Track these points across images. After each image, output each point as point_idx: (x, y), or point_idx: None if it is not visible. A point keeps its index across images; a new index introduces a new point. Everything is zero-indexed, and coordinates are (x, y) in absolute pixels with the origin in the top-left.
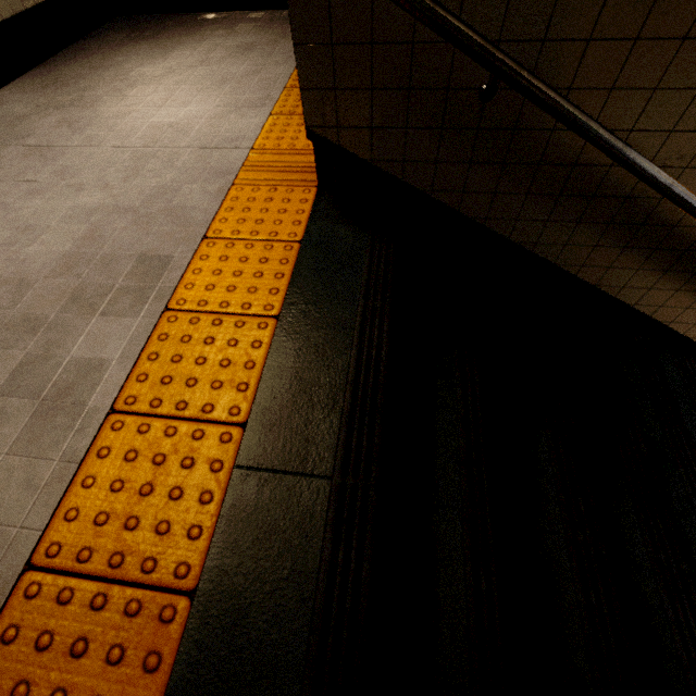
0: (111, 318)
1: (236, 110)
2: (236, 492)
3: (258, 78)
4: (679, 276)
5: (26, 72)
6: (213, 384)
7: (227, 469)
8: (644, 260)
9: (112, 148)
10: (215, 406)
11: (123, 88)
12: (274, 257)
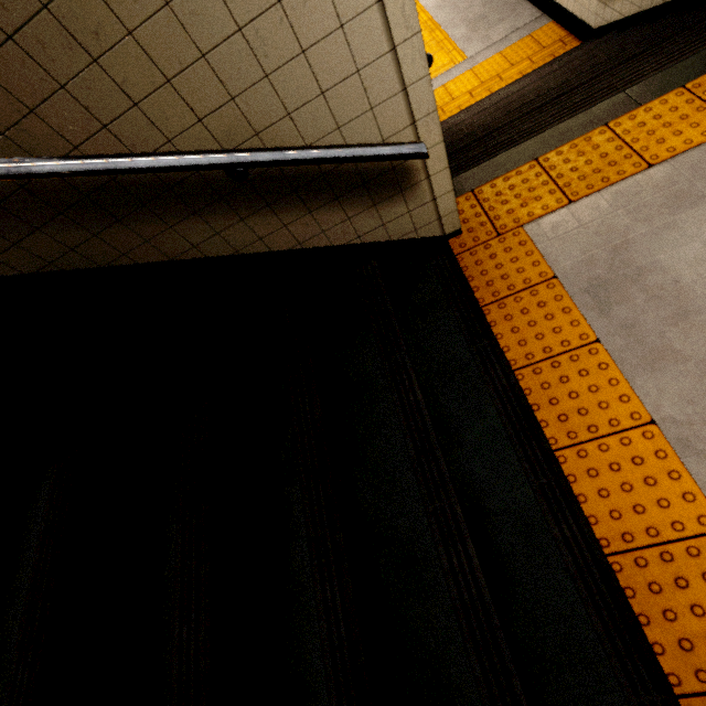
0: None
1: None
2: None
3: None
4: (216, 210)
5: None
6: None
7: None
8: (158, 218)
9: None
10: None
11: None
12: None
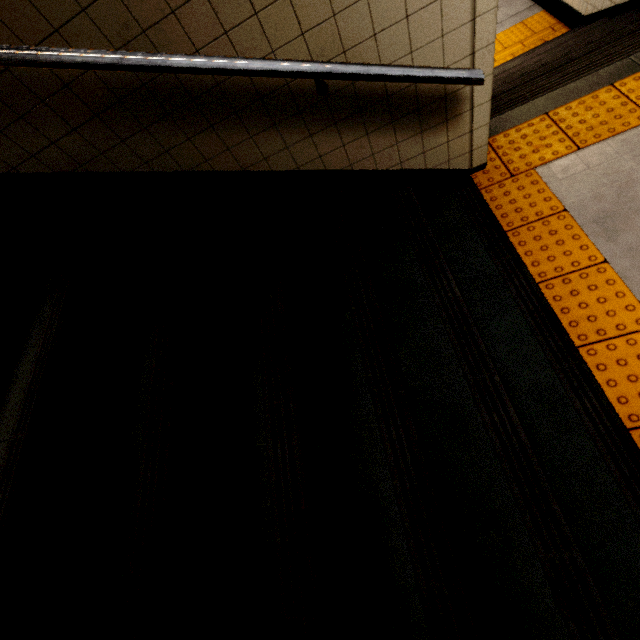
0: None
1: None
2: None
3: None
4: (292, 124)
5: None
6: None
7: None
8: (243, 127)
9: None
10: None
11: None
12: None
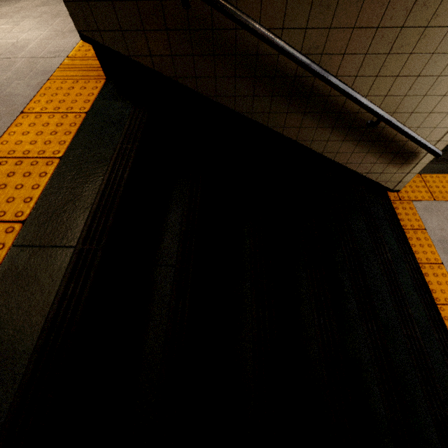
0: None
1: (61, 33)
2: (10, 260)
3: None
4: (341, 131)
5: None
6: (8, 199)
7: (7, 247)
8: (318, 121)
9: None
10: (7, 212)
11: None
12: (67, 122)
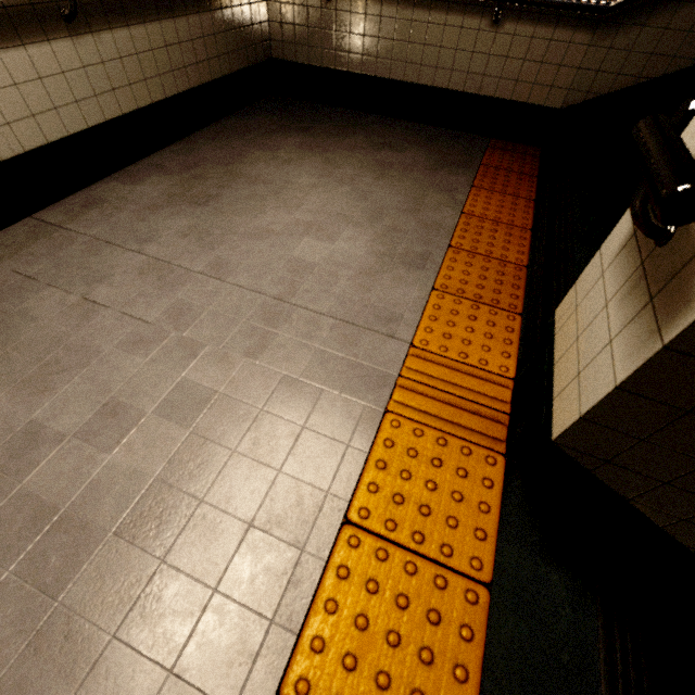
0: (190, 686)
1: (391, 267)
2: None
3: (416, 222)
4: None
5: (169, 144)
6: None
7: None
8: None
9: (241, 289)
10: None
11: (265, 195)
12: (450, 613)
